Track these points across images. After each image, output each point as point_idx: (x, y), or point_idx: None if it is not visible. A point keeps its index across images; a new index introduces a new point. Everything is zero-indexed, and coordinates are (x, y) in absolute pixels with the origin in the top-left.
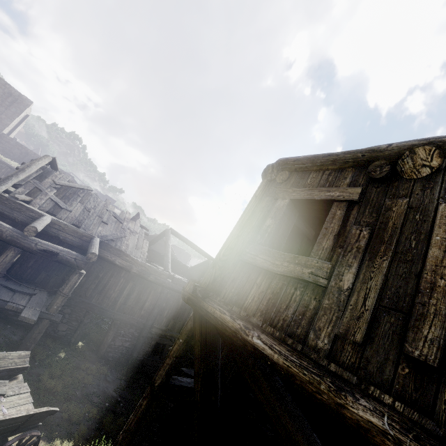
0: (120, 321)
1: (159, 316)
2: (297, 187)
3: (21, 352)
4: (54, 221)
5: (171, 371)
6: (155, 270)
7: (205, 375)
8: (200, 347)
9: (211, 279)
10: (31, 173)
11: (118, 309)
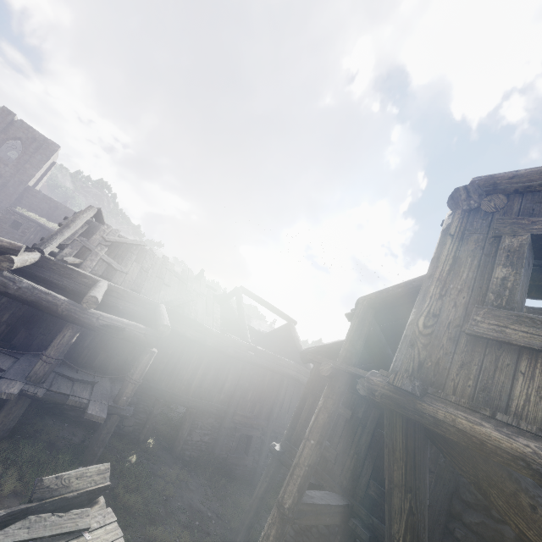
0: (196, 409)
1: (243, 400)
2: (534, 216)
3: (100, 466)
4: (110, 287)
5: (303, 485)
6: (233, 341)
7: (412, 512)
8: (404, 469)
9: (415, 365)
10: (76, 230)
11: (193, 394)
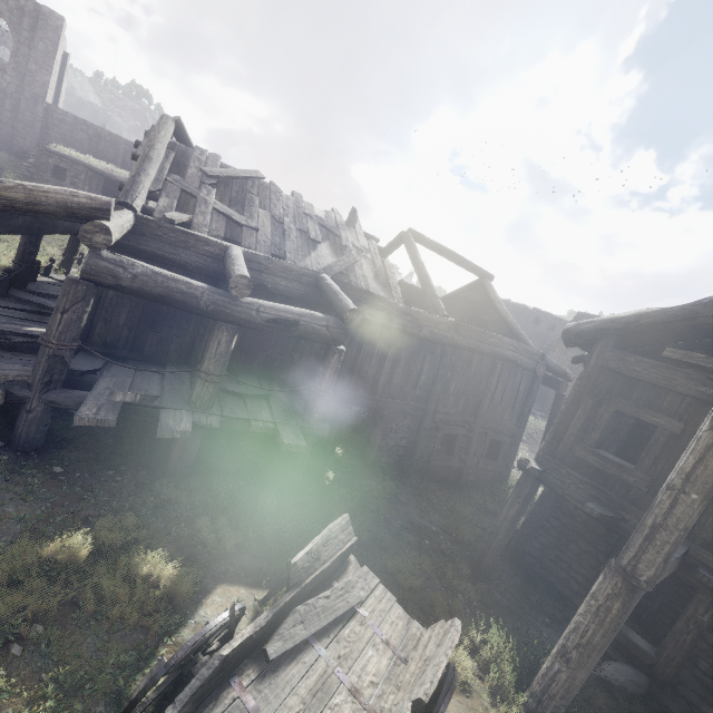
0: (388, 411)
1: (444, 394)
2: None
3: (341, 521)
4: (246, 255)
5: (672, 554)
6: (427, 318)
7: None
8: None
9: None
10: (161, 163)
11: (382, 393)
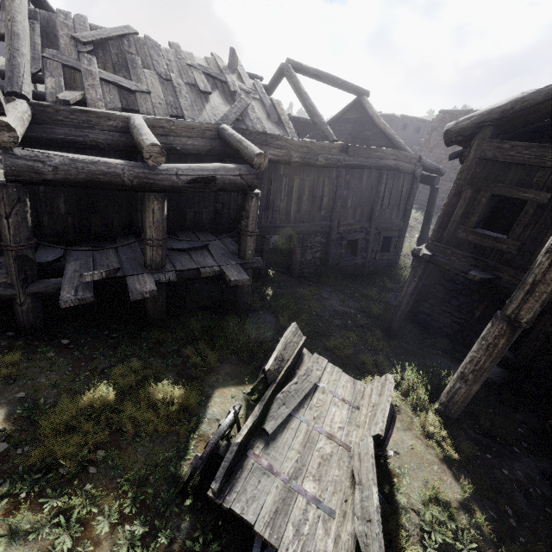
0: (302, 234)
1: (343, 210)
2: None
3: (291, 329)
4: (148, 122)
5: (547, 299)
6: (321, 147)
7: None
8: None
9: None
10: (29, 38)
11: (295, 221)
